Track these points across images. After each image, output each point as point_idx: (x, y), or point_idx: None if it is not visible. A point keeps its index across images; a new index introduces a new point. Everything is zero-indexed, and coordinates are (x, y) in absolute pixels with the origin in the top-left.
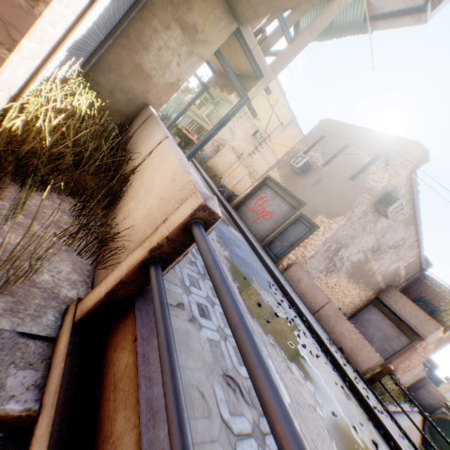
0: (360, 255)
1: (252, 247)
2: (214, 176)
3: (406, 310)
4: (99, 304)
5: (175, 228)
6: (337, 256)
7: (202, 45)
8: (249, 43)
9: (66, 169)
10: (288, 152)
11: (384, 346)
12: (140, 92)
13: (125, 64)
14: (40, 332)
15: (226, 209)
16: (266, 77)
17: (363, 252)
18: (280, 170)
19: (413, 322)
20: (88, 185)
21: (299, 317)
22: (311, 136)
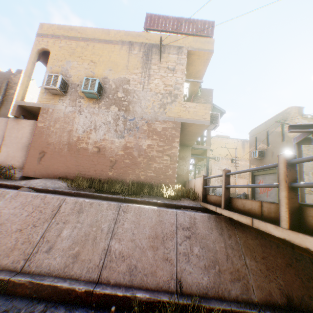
0: None
1: None
2: (230, 194)
3: None
4: (202, 197)
5: (203, 180)
6: None
7: (187, 158)
8: (197, 147)
9: (185, 193)
10: (249, 155)
11: None
12: (181, 180)
13: None
14: (198, 205)
15: None
16: (207, 148)
17: None
18: (253, 164)
19: None
20: (189, 195)
21: None
22: (251, 141)
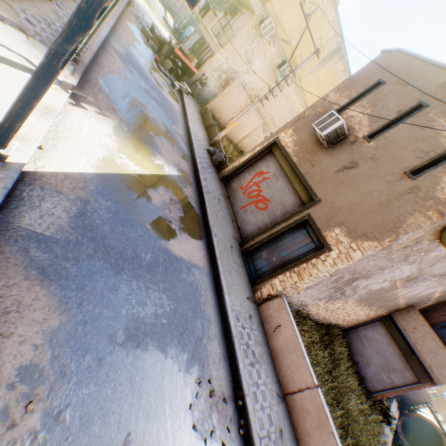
0: (385, 284)
1: (213, 268)
2: (210, 125)
3: (425, 343)
4: None
5: None
6: (349, 286)
7: None
8: None
9: None
10: (315, 105)
11: (381, 376)
12: None
13: None
14: None
15: (199, 189)
16: None
17: (391, 280)
18: (297, 133)
19: (430, 360)
20: None
21: (245, 444)
22: (360, 80)
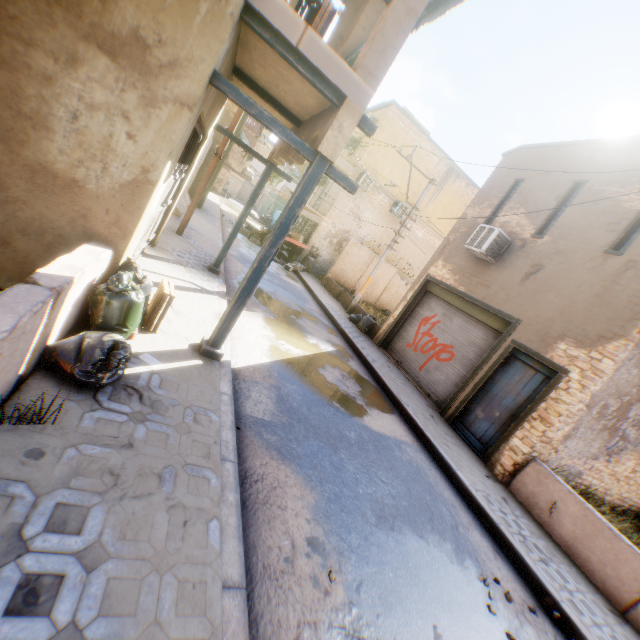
0: None
1: (424, 444)
2: (340, 293)
3: None
4: None
5: None
6: (624, 421)
7: (170, 73)
8: (286, 31)
9: None
10: (456, 227)
11: None
12: (68, 222)
13: (10, 173)
14: None
15: (362, 360)
16: (351, 97)
17: None
18: (449, 262)
19: None
20: None
21: None
22: (494, 187)
